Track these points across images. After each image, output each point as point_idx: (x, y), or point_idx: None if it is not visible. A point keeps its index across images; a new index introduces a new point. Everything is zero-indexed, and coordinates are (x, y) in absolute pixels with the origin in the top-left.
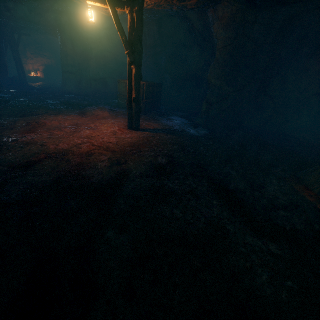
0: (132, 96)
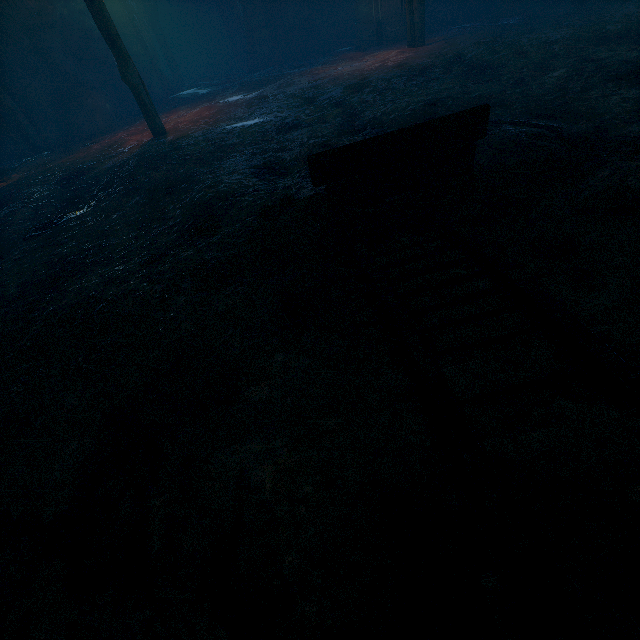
0: None
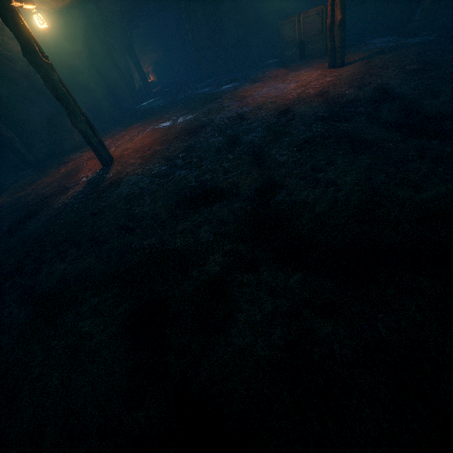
0: (336, 20)
